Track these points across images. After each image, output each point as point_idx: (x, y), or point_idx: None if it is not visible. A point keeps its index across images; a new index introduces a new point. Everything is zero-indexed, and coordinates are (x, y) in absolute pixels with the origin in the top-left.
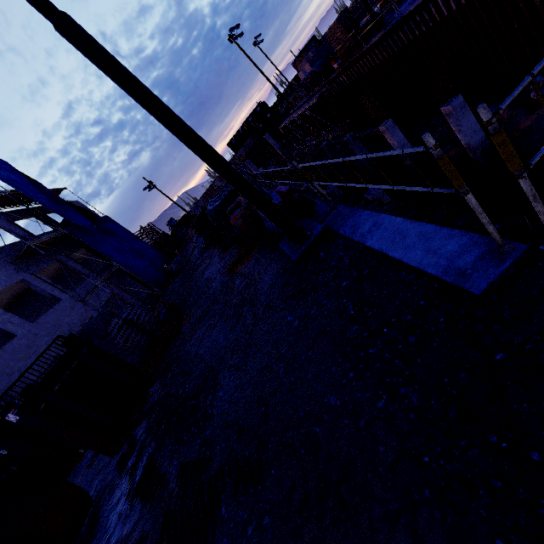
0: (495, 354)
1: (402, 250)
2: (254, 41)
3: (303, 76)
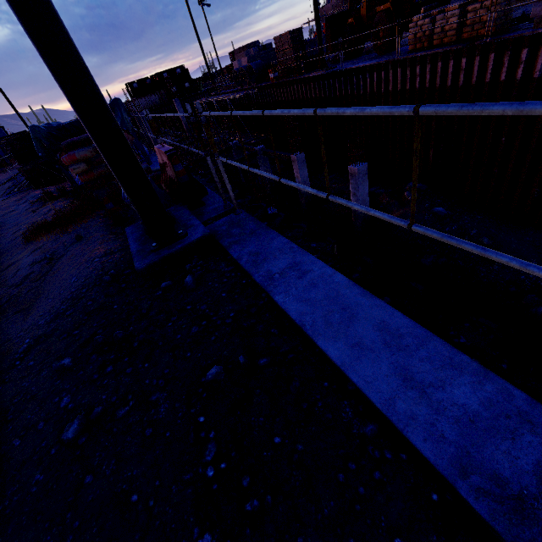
0: None
1: (347, 346)
2: None
3: (237, 66)
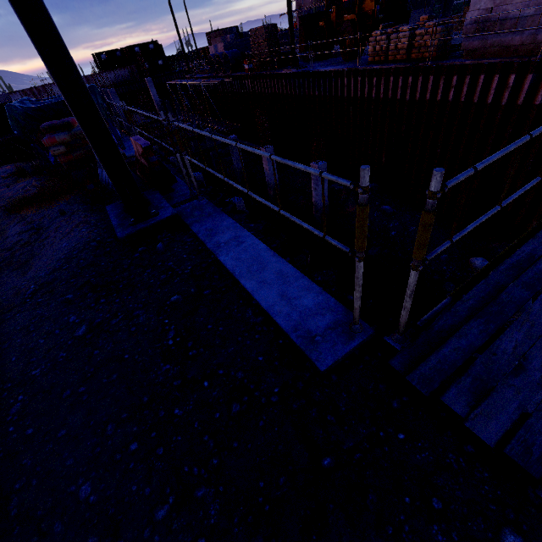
0: (324, 457)
1: (257, 282)
2: None
3: (213, 51)
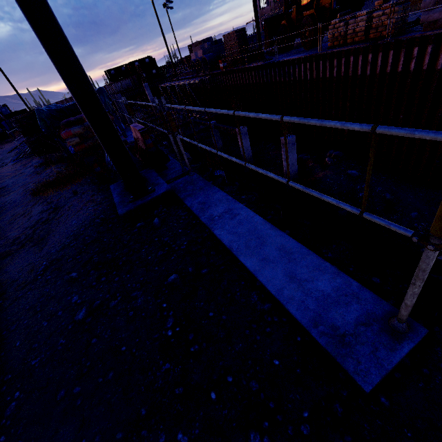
0: None
1: (258, 260)
2: (165, 2)
3: (194, 57)
